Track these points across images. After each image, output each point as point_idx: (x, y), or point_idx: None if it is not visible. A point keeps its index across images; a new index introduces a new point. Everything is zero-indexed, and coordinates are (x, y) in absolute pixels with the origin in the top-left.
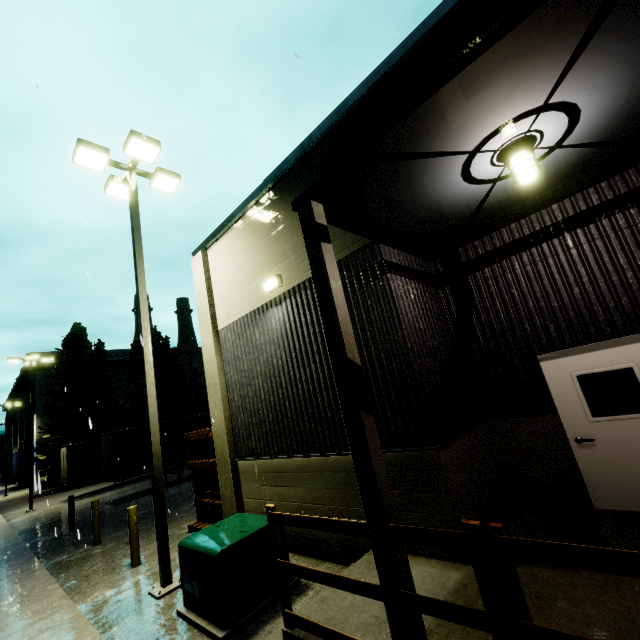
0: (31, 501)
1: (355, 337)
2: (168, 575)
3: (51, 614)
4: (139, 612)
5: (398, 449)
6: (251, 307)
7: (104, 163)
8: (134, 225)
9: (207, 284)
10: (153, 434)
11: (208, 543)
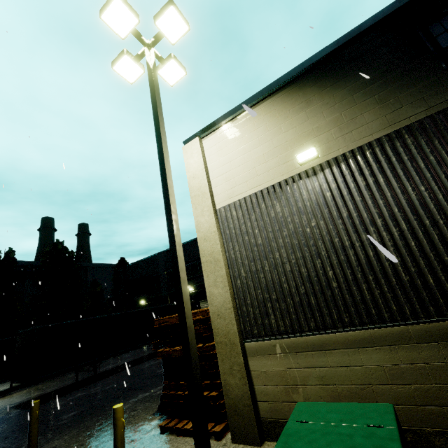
0: None
1: (443, 194)
2: None
3: None
4: None
5: None
6: (269, 182)
7: (130, 28)
8: (155, 90)
9: (205, 166)
10: (185, 304)
11: None
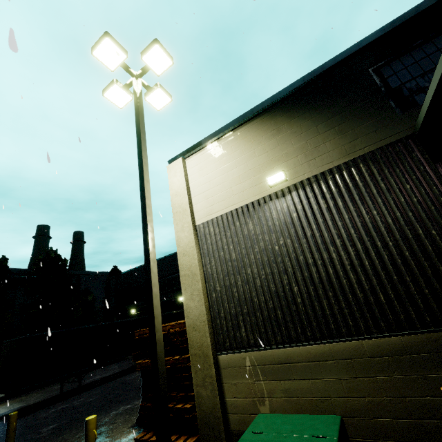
0: None
1: (392, 218)
2: None
3: None
4: None
5: None
6: (243, 202)
7: (119, 62)
8: (140, 117)
9: (186, 185)
10: (156, 318)
11: None
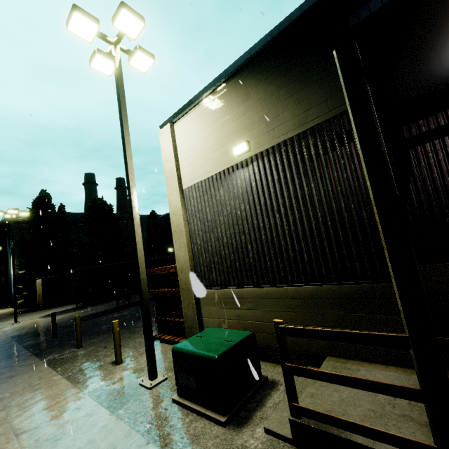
0: (16, 316)
1: (324, 191)
2: (155, 372)
3: (64, 399)
4: (137, 399)
5: (363, 281)
6: (217, 169)
7: (94, 33)
8: (120, 92)
9: (174, 151)
10: (140, 265)
11: (202, 349)
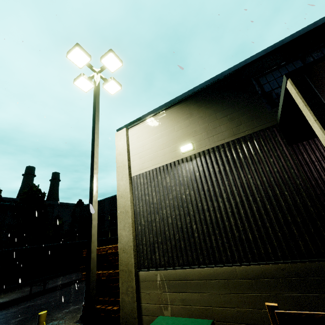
0: None
1: (260, 181)
2: None
3: None
4: None
5: (310, 259)
6: (164, 162)
7: (85, 63)
8: (96, 100)
9: (127, 147)
10: (93, 242)
11: None
